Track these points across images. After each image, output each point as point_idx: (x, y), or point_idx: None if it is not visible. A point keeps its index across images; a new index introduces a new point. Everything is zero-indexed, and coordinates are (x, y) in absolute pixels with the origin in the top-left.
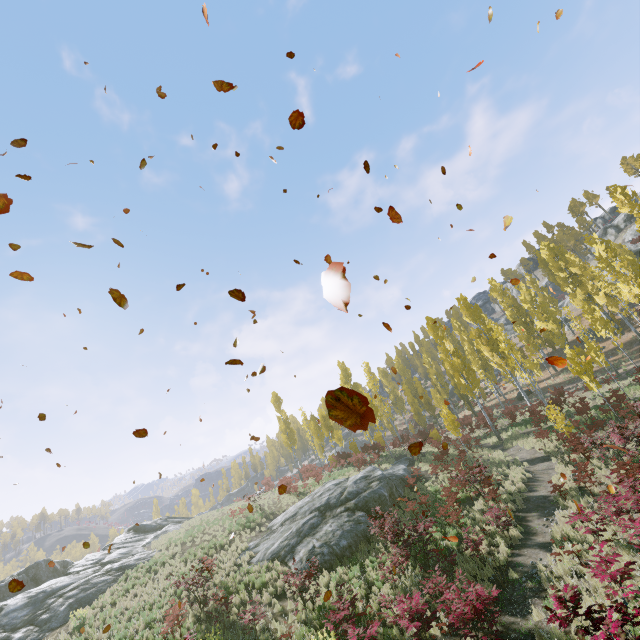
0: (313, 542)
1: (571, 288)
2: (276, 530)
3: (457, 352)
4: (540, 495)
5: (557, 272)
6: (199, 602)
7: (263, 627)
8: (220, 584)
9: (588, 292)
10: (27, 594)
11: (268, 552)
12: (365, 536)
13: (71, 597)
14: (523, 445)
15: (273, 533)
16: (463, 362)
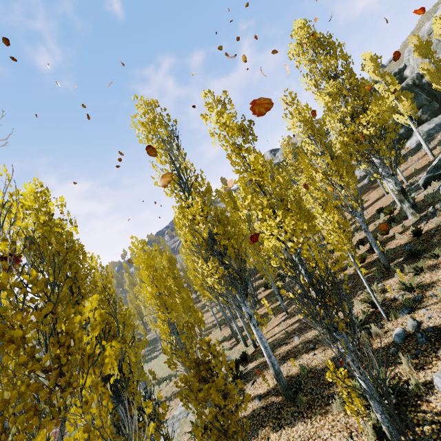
0: None
1: None
2: None
3: None
4: None
5: None
6: None
7: None
8: None
9: None
10: None
11: None
12: None
13: None
14: None
15: None
16: None
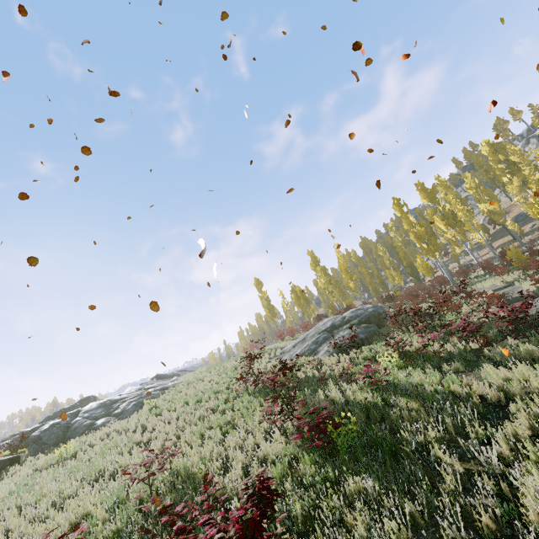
0: (333, 341)
1: (508, 177)
2: (289, 351)
3: (420, 224)
4: (517, 296)
5: (496, 165)
6: (256, 375)
7: (320, 375)
8: (264, 371)
9: (523, 179)
10: (96, 402)
11: (293, 356)
12: (376, 334)
13: (133, 401)
14: (482, 286)
15: (288, 352)
16: (425, 231)
